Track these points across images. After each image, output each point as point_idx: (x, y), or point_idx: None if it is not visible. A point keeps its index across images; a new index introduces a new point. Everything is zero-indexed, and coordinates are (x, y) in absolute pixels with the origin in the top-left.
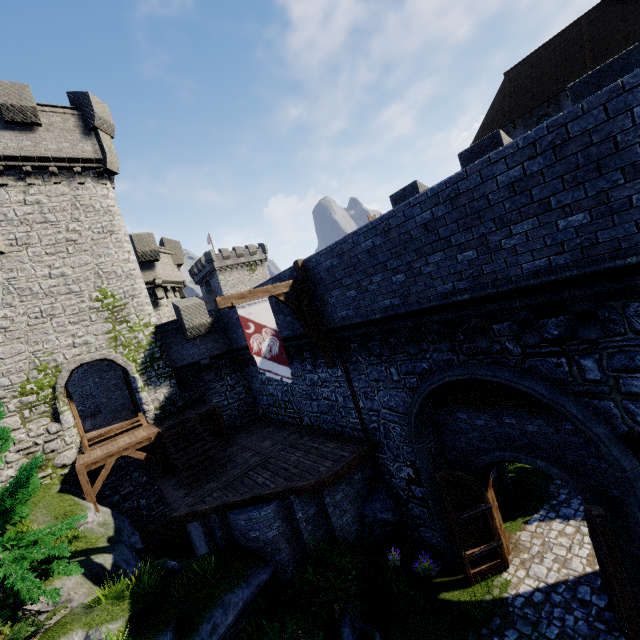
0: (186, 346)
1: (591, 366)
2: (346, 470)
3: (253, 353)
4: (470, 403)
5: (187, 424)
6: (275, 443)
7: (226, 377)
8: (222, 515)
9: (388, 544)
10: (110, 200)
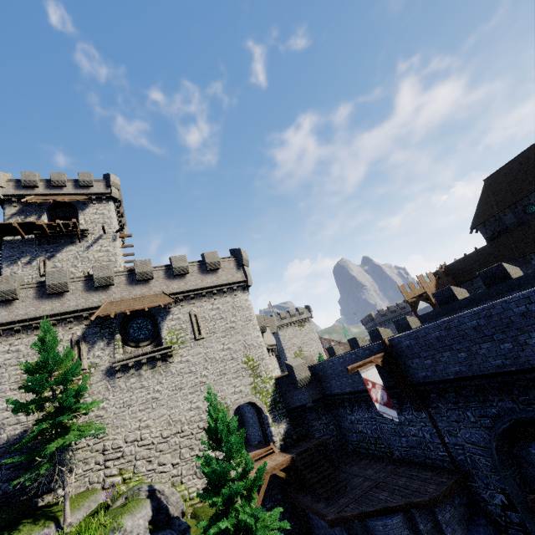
0: (295, 393)
1: None
2: (449, 492)
3: (373, 401)
4: None
5: (309, 452)
6: (377, 471)
7: (322, 417)
8: (361, 522)
9: None
10: (249, 301)
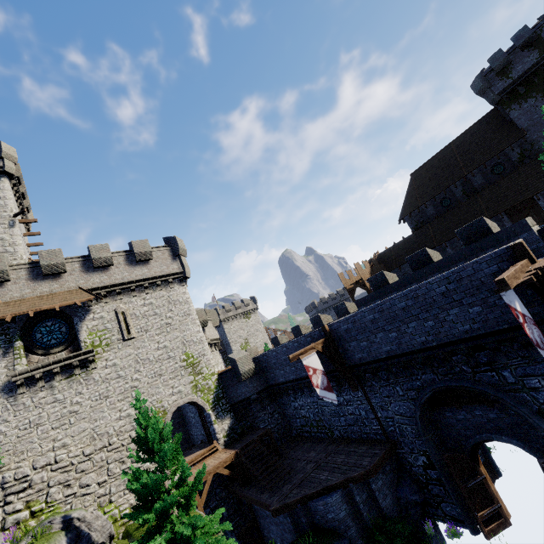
0: (239, 386)
1: (508, 375)
2: (381, 462)
3: (315, 386)
4: (451, 404)
5: (253, 445)
6: (319, 453)
7: (267, 407)
8: (304, 505)
9: (421, 520)
10: (187, 294)
